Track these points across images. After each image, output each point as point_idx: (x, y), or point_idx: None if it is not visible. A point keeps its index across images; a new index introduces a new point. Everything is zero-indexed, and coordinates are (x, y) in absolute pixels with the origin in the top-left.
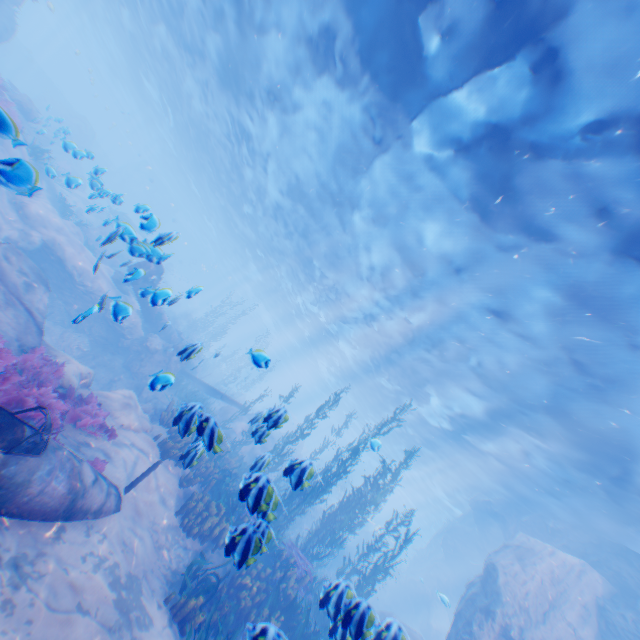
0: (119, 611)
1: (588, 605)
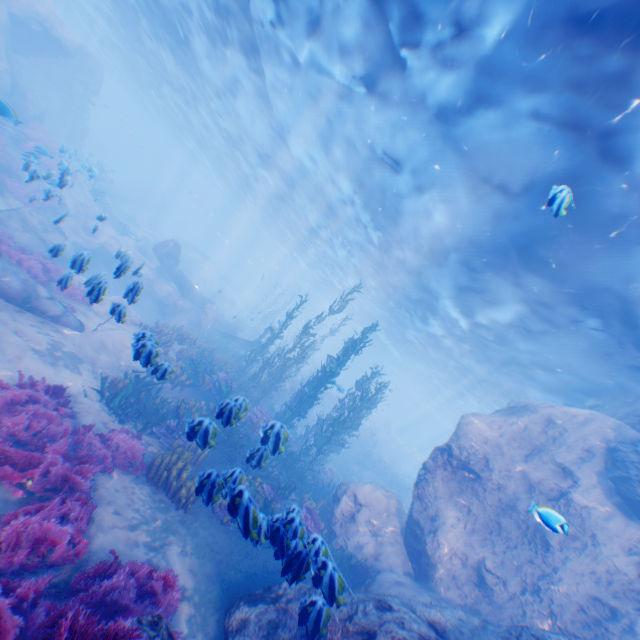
0: (49, 351)
1: (593, 449)
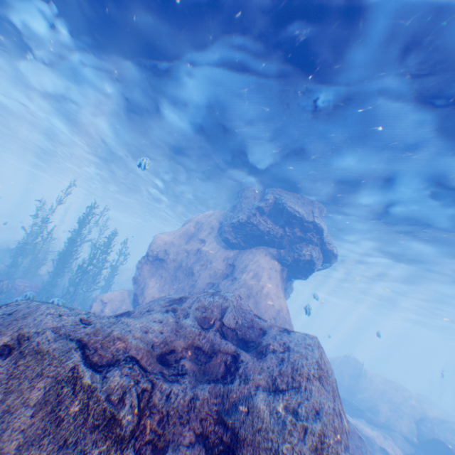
0: None
1: (215, 227)
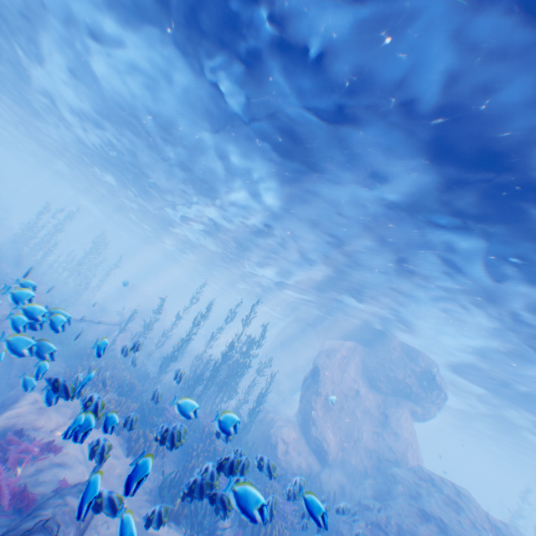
0: None
1: (359, 363)
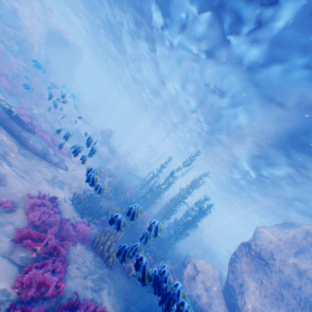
0: (51, 179)
1: None
